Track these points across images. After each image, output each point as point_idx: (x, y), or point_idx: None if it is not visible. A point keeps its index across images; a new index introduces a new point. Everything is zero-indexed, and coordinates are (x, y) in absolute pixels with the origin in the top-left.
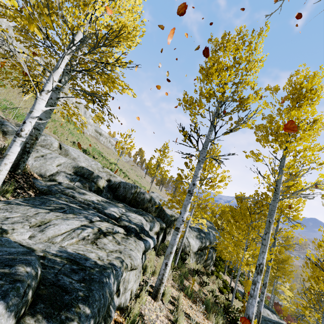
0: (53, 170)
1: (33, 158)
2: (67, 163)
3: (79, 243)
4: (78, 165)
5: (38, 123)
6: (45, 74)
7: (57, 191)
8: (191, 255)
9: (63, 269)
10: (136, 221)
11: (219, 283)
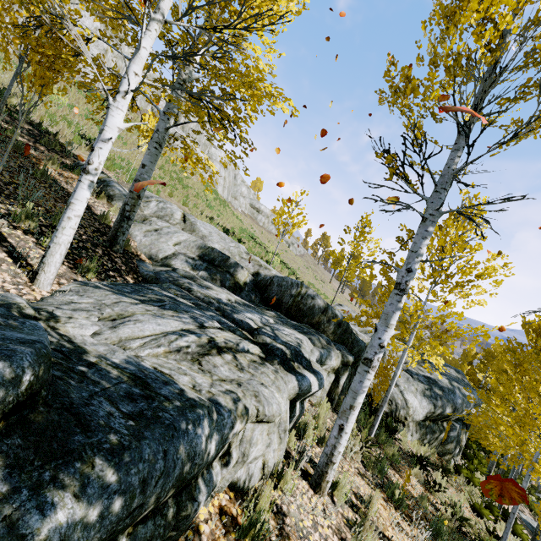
0: (169, 251)
1: (142, 233)
2: (189, 242)
3: (170, 357)
4: (206, 244)
5: (140, 173)
6: (178, 121)
7: (167, 279)
8: (410, 426)
9: (112, 389)
10: (288, 339)
11: (474, 495)
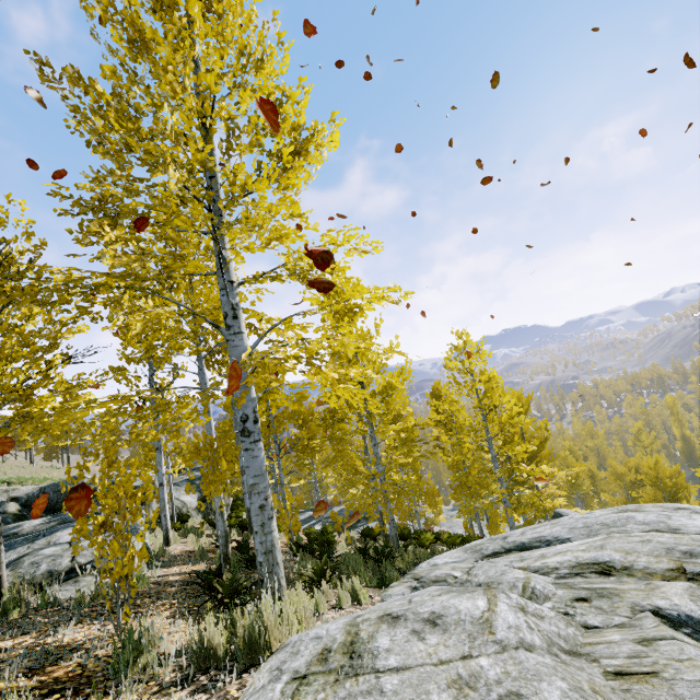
0: None
1: None
2: None
3: None
4: None
5: None
6: None
7: None
8: (193, 514)
9: None
10: None
11: None
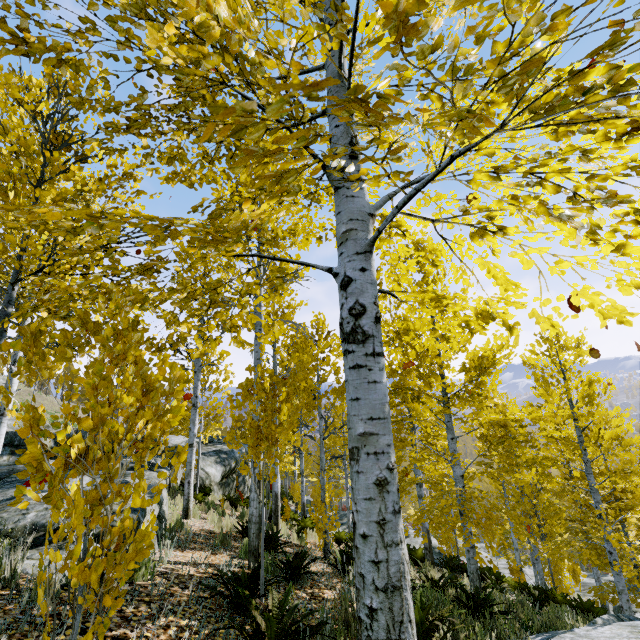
0: None
1: None
2: None
3: None
4: None
5: None
6: None
7: (3, 473)
8: (215, 488)
9: None
10: None
11: None
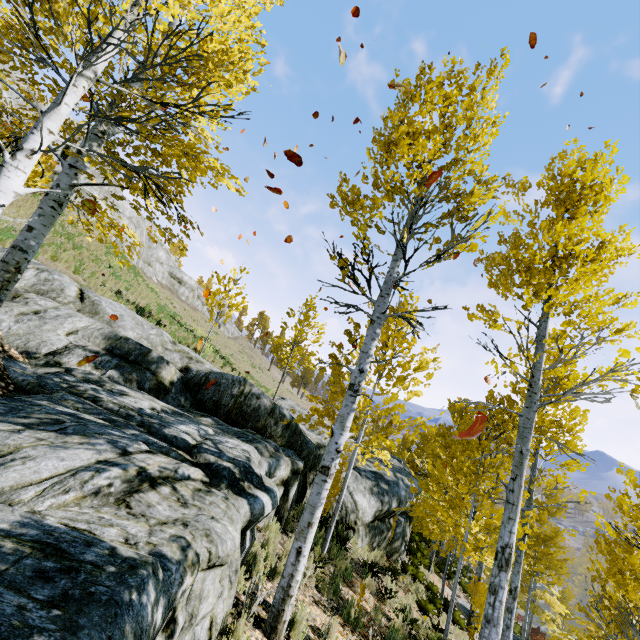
0: (58, 343)
1: (12, 316)
2: (91, 330)
3: (84, 504)
4: (117, 333)
5: (23, 237)
6: (68, 157)
7: (59, 386)
8: (360, 530)
9: (12, 571)
10: (235, 454)
11: (420, 591)
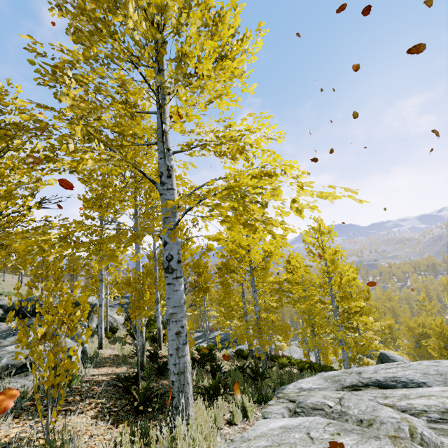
0: None
1: None
2: None
3: None
4: None
5: None
6: None
7: None
8: (120, 327)
9: None
10: None
11: None
